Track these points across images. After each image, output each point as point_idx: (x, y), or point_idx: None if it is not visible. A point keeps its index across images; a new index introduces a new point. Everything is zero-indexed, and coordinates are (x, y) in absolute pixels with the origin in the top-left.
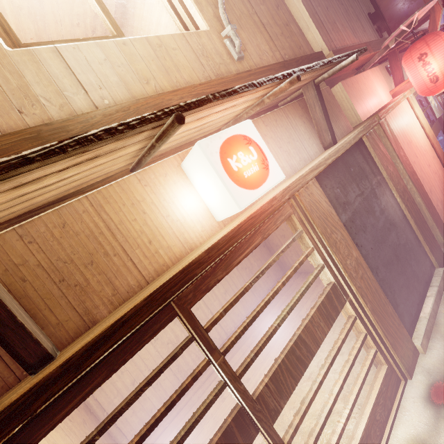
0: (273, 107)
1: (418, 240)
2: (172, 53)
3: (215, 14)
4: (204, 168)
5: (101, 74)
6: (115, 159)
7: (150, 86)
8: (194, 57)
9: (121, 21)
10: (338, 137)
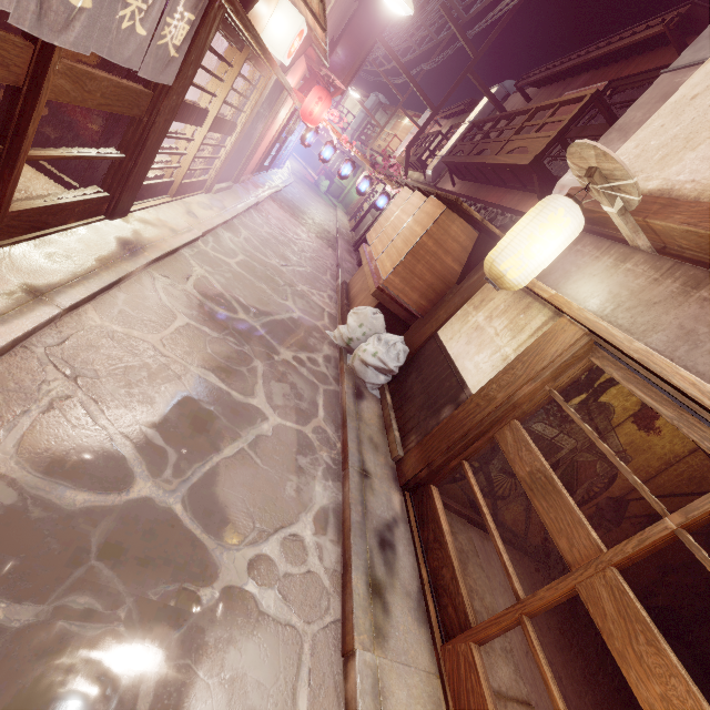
0: None
1: (242, 162)
2: None
3: None
4: (293, 25)
5: None
6: None
7: None
8: None
9: None
10: None
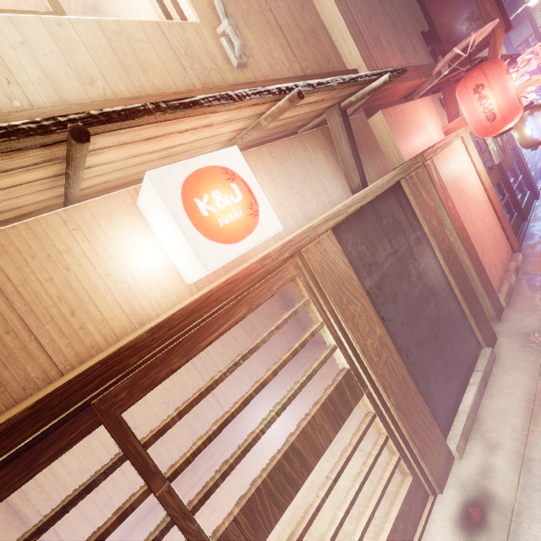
0: (291, 135)
1: (463, 312)
2: (137, 46)
3: (210, 4)
4: (160, 209)
5: (13, 63)
6: (8, 190)
7: (95, 88)
8: (172, 56)
9: (93, 2)
10: (371, 178)
